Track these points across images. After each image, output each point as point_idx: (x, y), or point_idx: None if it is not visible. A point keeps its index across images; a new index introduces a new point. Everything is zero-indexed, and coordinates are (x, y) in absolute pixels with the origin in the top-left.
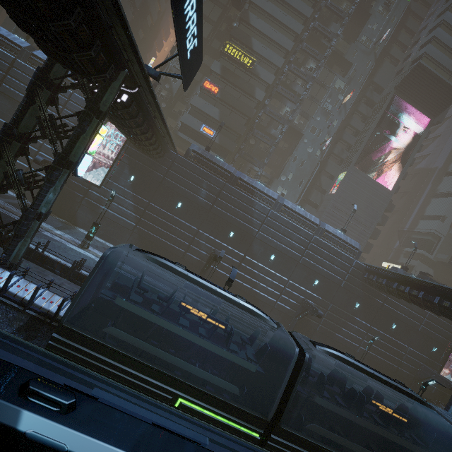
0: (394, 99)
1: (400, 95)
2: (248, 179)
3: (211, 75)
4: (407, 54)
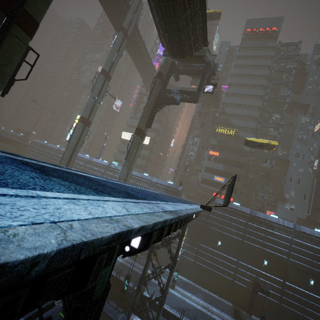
0: None
1: None
2: (263, 215)
3: (211, 146)
4: None
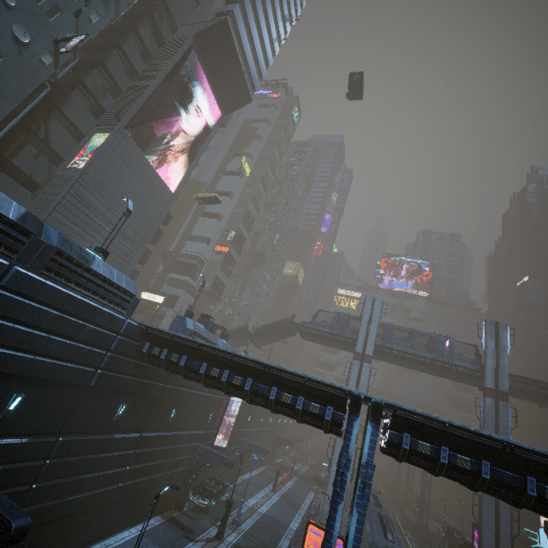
0: (177, 70)
1: (199, 54)
2: None
3: None
4: (209, 1)
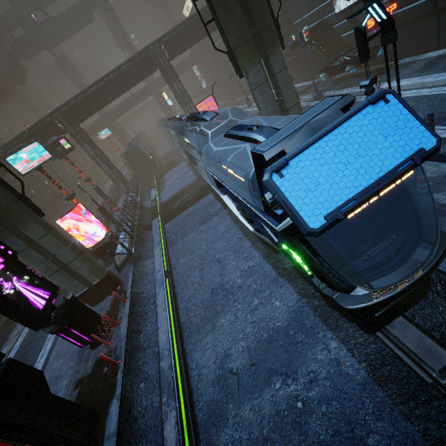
0: None
1: None
2: None
3: None
4: None
